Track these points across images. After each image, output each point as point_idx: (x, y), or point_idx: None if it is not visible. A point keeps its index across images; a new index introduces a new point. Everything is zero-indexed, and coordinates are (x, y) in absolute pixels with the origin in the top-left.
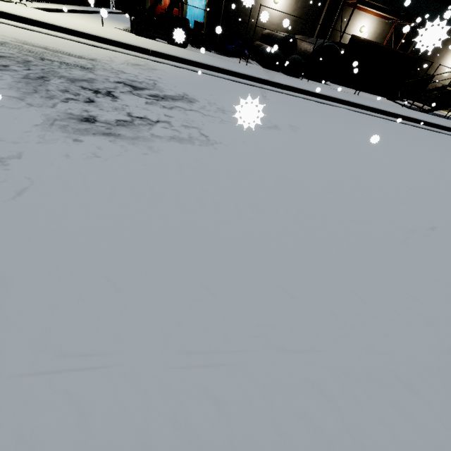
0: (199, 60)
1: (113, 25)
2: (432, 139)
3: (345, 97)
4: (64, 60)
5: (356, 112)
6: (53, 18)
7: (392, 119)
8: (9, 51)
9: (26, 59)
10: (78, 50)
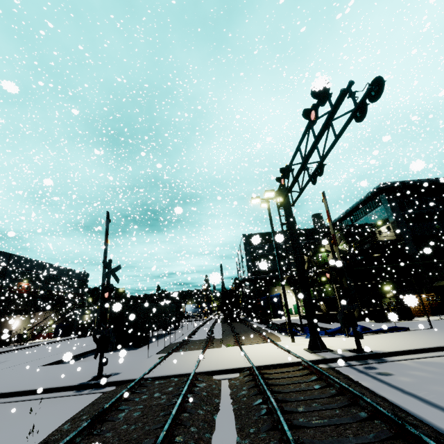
0: None
1: None
2: (37, 348)
3: None
4: None
5: (6, 353)
6: None
7: (19, 350)
8: None
9: None
10: None
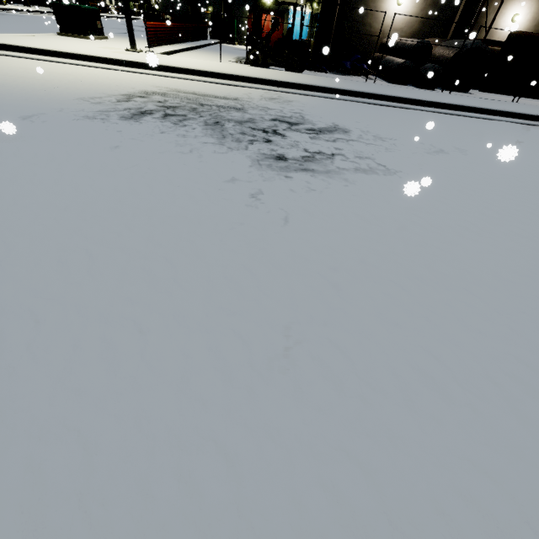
0: (329, 86)
1: (223, 58)
2: None
3: (504, 107)
4: (216, 103)
5: (522, 124)
6: (182, 62)
7: None
8: (175, 101)
9: (192, 107)
10: (218, 91)
